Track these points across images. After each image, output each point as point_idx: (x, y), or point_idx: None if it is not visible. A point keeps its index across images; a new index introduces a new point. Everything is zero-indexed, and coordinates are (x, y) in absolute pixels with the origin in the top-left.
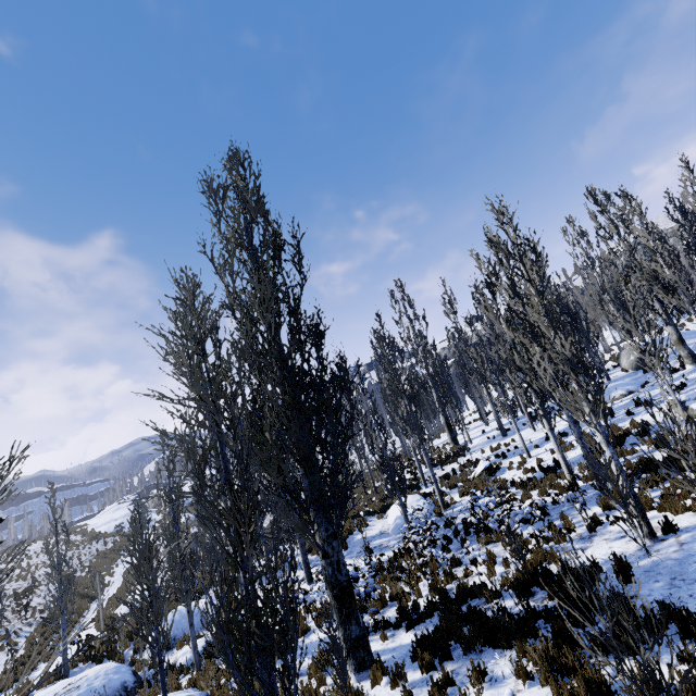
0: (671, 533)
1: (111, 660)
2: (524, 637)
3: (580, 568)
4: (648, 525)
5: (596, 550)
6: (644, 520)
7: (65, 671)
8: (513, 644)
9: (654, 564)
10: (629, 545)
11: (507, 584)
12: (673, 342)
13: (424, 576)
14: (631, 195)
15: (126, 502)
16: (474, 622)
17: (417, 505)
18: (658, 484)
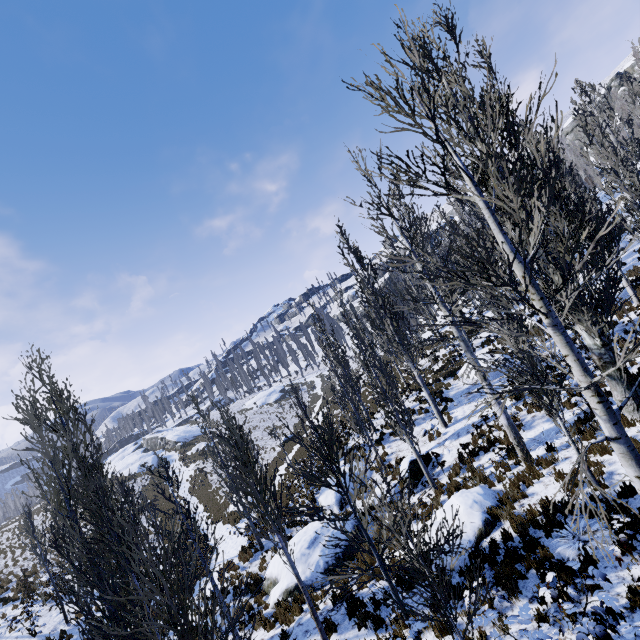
0: None
1: (292, 528)
2: None
3: None
4: None
5: None
6: None
7: (260, 544)
8: None
9: None
10: None
11: None
12: None
13: None
14: (634, 78)
15: (128, 450)
16: None
17: None
18: None
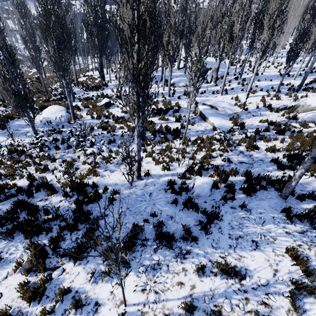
0: (147, 176)
1: None
2: (42, 233)
3: (95, 193)
4: (139, 174)
5: (116, 175)
6: (138, 172)
7: None
8: (33, 237)
9: (128, 195)
10: (129, 177)
11: (61, 189)
12: (215, 68)
13: (33, 164)
14: None
15: None
16: (27, 213)
17: (47, 120)
18: (162, 143)
